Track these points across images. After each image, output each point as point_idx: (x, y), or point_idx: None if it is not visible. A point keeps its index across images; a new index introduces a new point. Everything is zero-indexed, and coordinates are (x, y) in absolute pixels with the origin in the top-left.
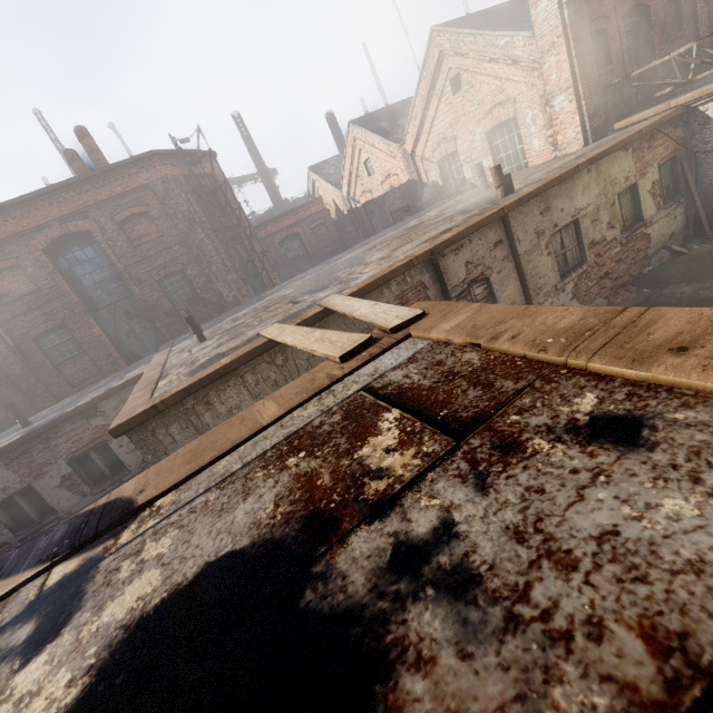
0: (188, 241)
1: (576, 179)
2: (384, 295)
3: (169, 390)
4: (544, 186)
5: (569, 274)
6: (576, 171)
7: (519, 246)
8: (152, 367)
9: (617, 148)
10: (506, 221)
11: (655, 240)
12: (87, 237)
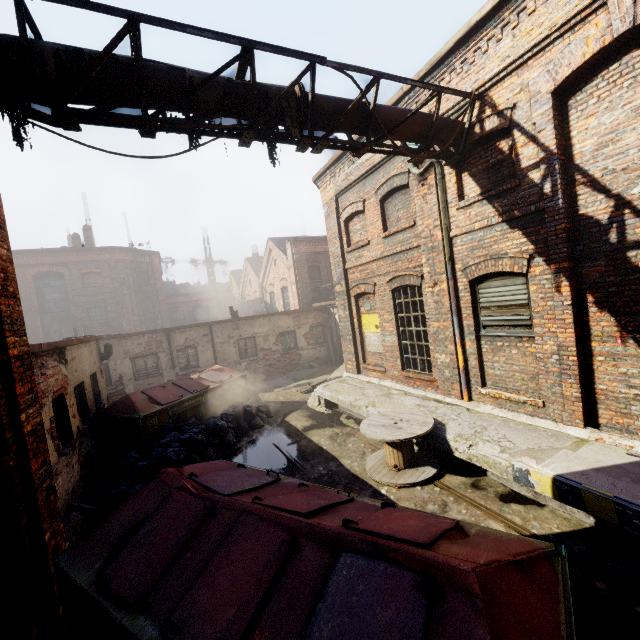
0: (117, 292)
1: (256, 321)
2: (141, 339)
3: None
4: (233, 319)
5: (246, 358)
6: (253, 317)
7: (218, 339)
8: None
9: (280, 314)
10: (210, 327)
11: (305, 357)
12: (61, 275)
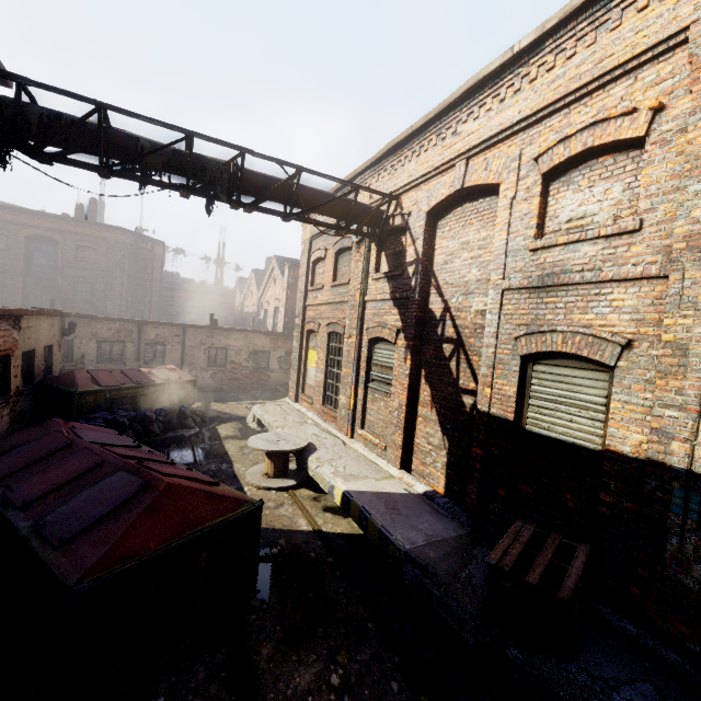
0: (109, 273)
1: (233, 333)
2: (112, 325)
3: None
4: (209, 327)
5: (213, 367)
6: (230, 329)
7: (189, 342)
8: None
9: (258, 332)
10: (184, 329)
11: (274, 380)
12: (55, 242)
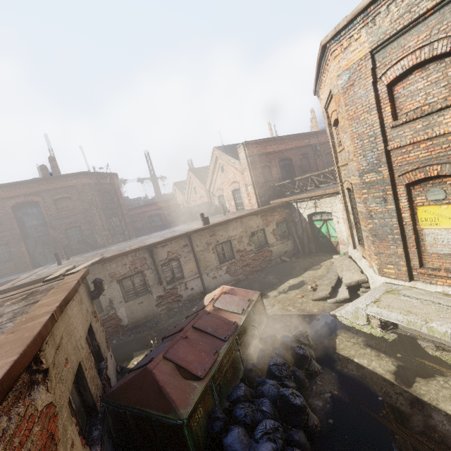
0: (87, 213)
1: (230, 224)
2: (125, 260)
3: (16, 284)
4: (210, 226)
5: (225, 262)
6: (227, 221)
7: (197, 248)
8: (30, 273)
9: (250, 215)
10: (189, 237)
11: (275, 253)
12: (36, 204)
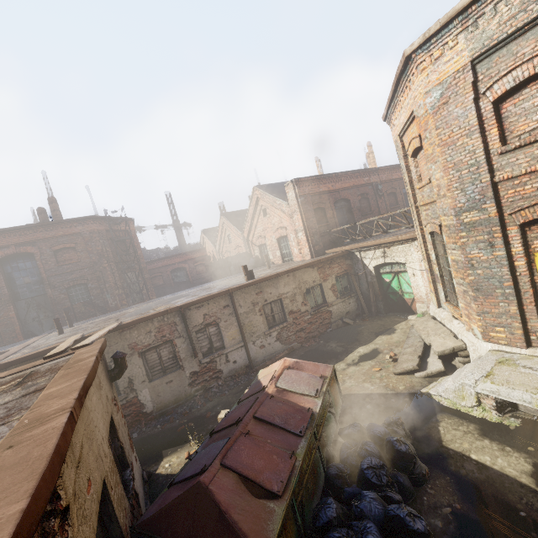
0: (96, 267)
1: (280, 279)
2: (149, 326)
3: (3, 361)
4: (256, 281)
5: (275, 327)
6: (277, 275)
7: (241, 309)
8: (21, 345)
9: (304, 267)
10: (231, 296)
11: (335, 314)
12: (31, 256)
